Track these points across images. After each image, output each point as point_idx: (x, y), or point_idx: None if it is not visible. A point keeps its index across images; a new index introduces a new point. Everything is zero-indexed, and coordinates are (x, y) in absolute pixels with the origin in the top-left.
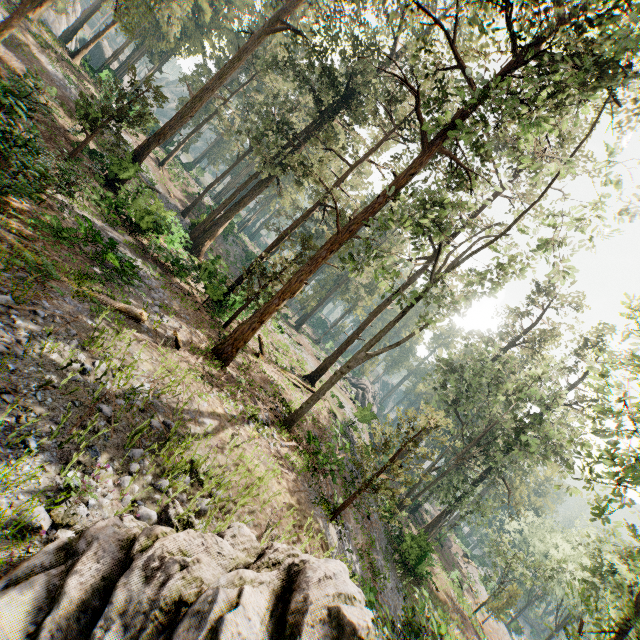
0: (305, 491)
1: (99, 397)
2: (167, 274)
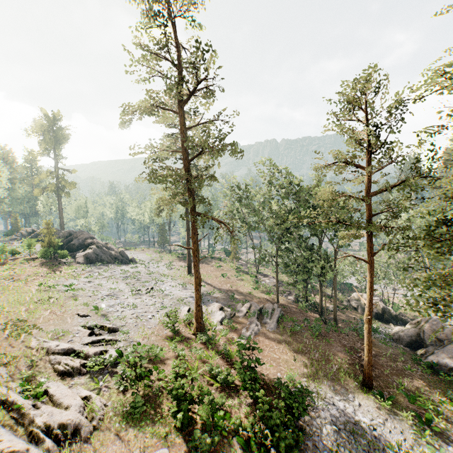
0: None
1: None
2: None
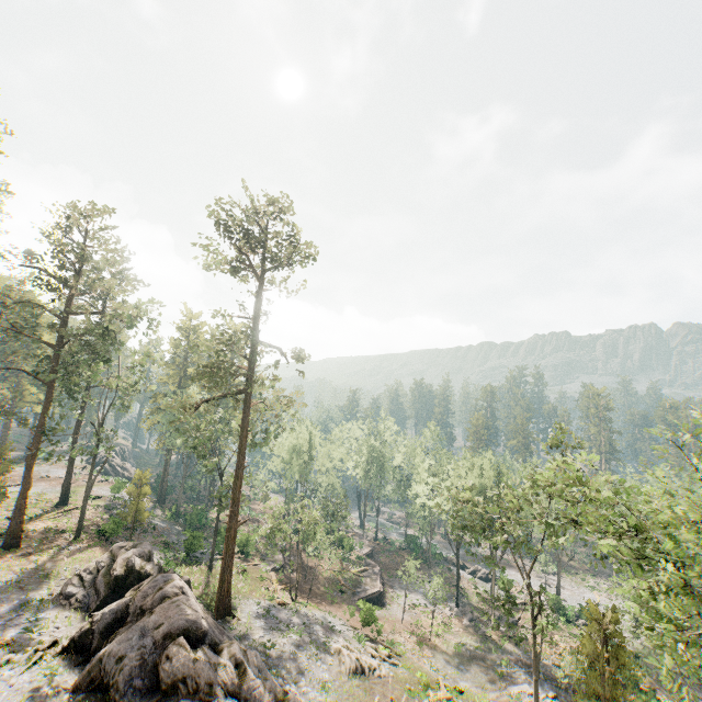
0: (108, 547)
1: (16, 586)
2: None
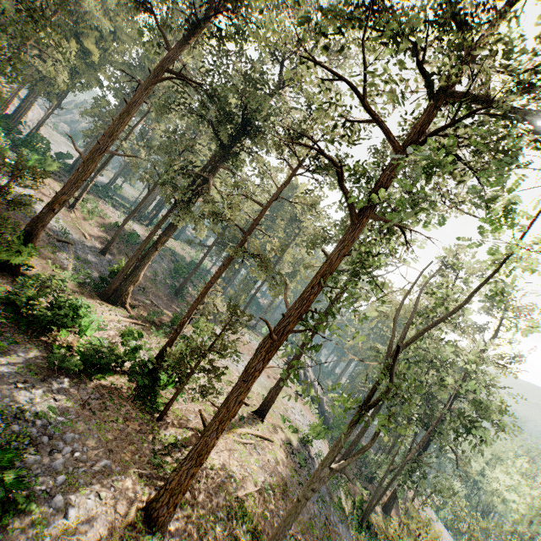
0: None
1: None
2: (81, 380)
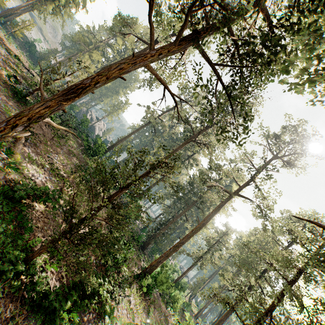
0: None
1: None
2: None
